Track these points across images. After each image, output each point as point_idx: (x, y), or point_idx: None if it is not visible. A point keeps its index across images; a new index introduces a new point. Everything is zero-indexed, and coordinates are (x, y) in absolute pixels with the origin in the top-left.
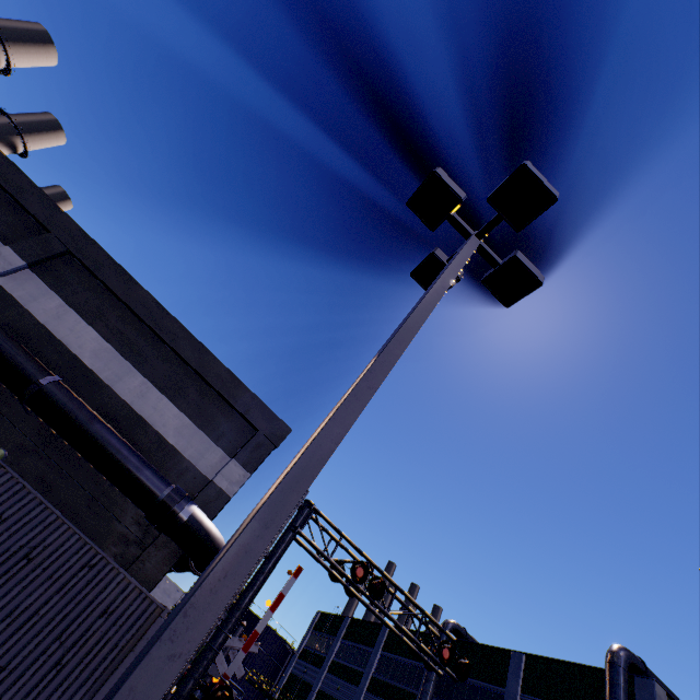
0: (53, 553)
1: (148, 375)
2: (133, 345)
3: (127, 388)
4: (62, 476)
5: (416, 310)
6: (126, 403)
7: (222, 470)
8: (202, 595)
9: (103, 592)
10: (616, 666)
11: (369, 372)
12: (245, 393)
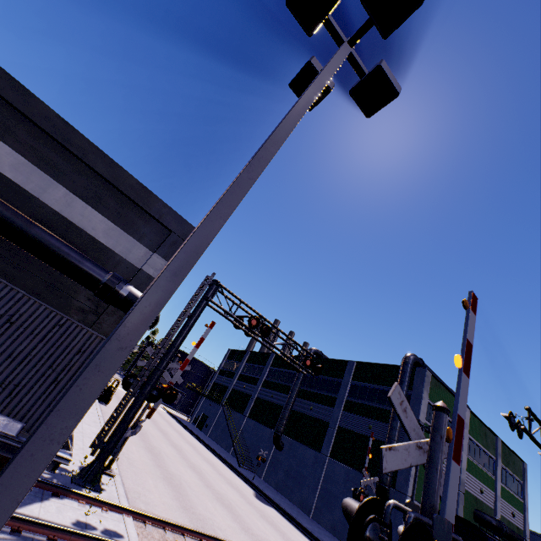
0: (28, 319)
1: (69, 187)
2: (48, 159)
3: (53, 199)
4: (19, 269)
5: (289, 113)
6: (55, 211)
7: (148, 262)
8: (135, 316)
9: (74, 340)
10: (407, 363)
11: (249, 166)
12: (157, 202)
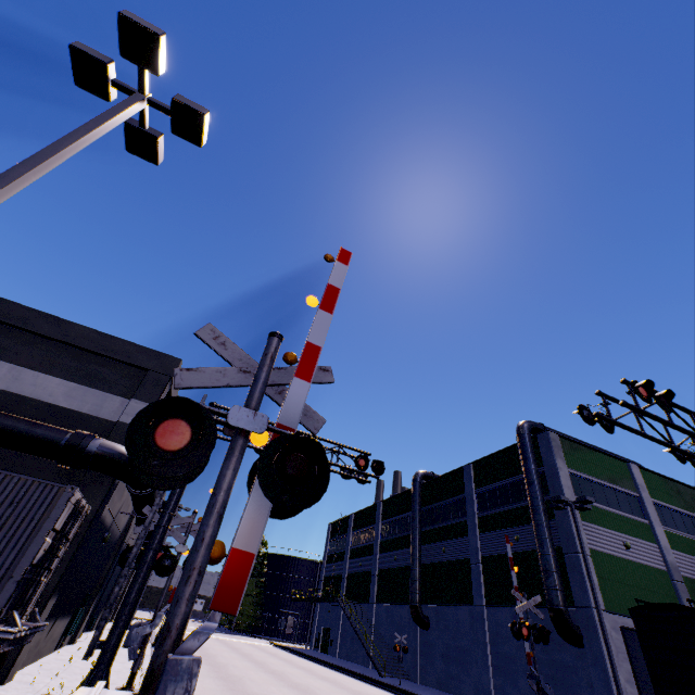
0: None
1: (13, 361)
2: None
3: None
4: None
5: (49, 145)
6: (1, 390)
7: (125, 411)
8: None
9: (4, 492)
10: (522, 434)
11: None
12: (122, 344)
